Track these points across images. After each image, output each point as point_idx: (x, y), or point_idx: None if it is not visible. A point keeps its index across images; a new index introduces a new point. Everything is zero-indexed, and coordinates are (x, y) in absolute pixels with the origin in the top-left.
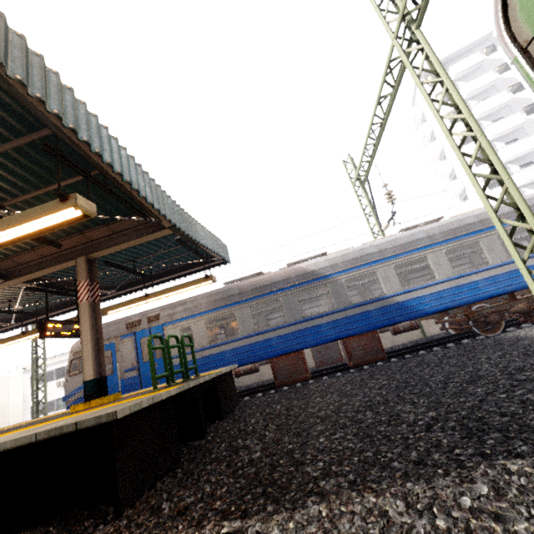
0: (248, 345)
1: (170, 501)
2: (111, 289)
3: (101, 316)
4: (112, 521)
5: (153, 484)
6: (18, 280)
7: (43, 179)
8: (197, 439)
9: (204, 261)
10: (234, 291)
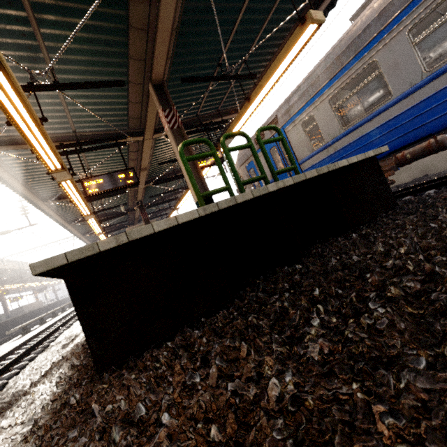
0: (412, 107)
1: (114, 402)
2: (237, 111)
3: (230, 140)
4: (98, 378)
5: (170, 336)
6: (149, 133)
7: (17, 4)
8: (290, 264)
9: (315, 5)
10: (367, 19)
